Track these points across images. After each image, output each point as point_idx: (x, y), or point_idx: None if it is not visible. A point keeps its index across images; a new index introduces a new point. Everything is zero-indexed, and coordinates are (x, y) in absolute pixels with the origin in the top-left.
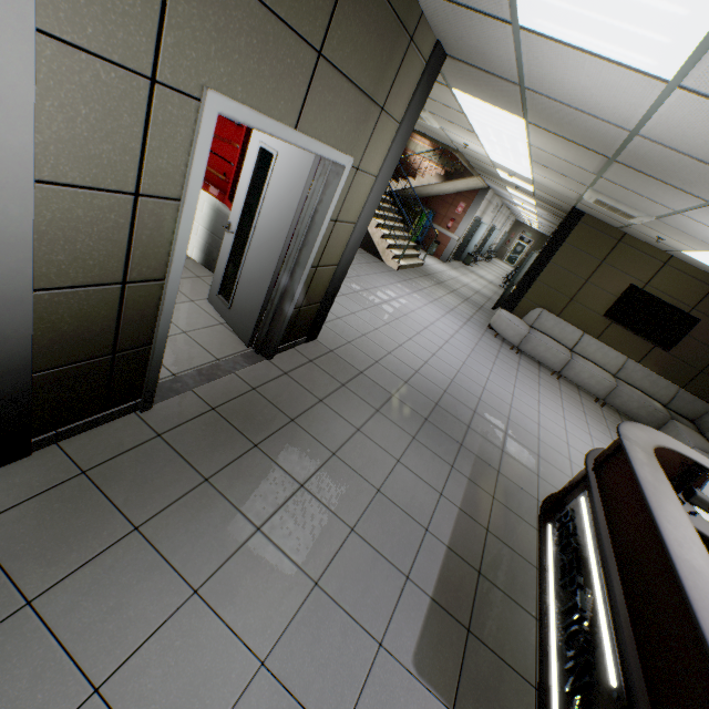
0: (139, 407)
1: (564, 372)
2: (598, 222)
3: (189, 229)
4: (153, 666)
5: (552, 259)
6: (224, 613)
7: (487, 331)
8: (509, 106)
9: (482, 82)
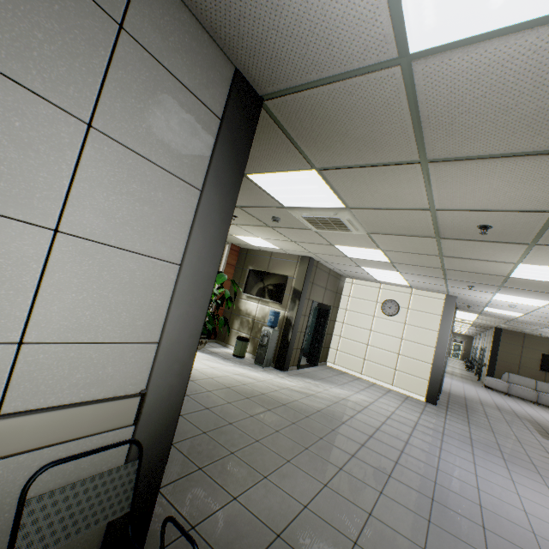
0: (437, 399)
1: (539, 401)
2: (509, 331)
3: (447, 355)
4: (494, 427)
5: (498, 349)
6: (497, 425)
7: (486, 389)
8: (473, 313)
9: (466, 311)
